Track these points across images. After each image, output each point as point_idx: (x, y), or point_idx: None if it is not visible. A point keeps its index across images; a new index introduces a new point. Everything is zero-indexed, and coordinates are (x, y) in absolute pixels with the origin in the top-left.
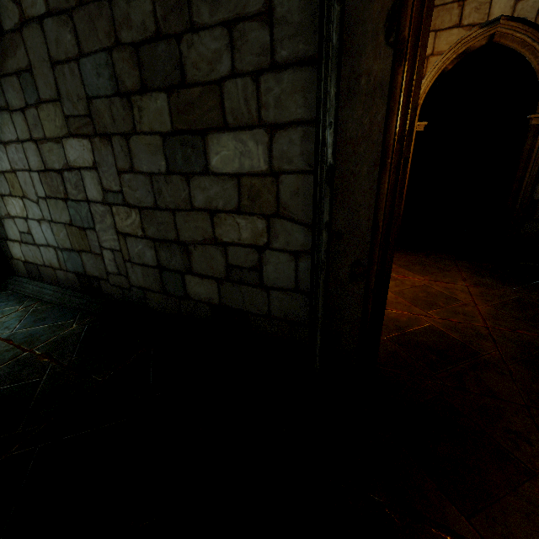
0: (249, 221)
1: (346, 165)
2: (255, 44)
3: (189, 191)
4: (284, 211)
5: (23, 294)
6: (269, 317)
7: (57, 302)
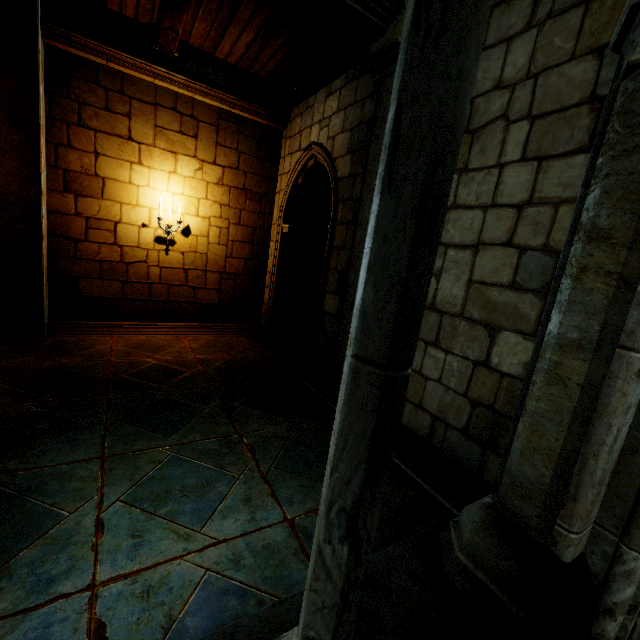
0: None
1: None
2: None
3: None
4: None
5: None
6: None
7: None
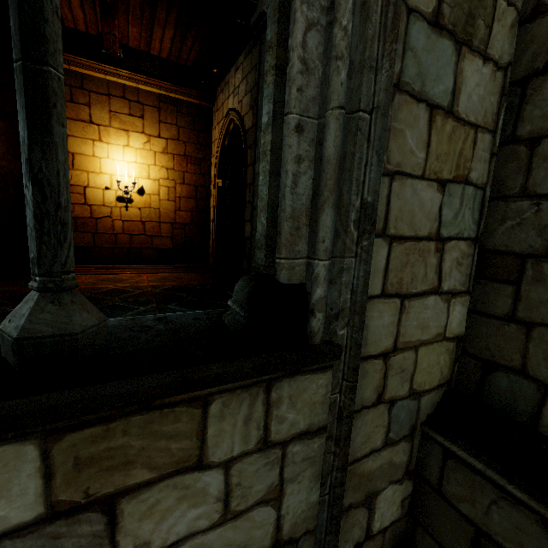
0: None
1: None
2: None
3: None
4: None
5: None
6: None
7: None
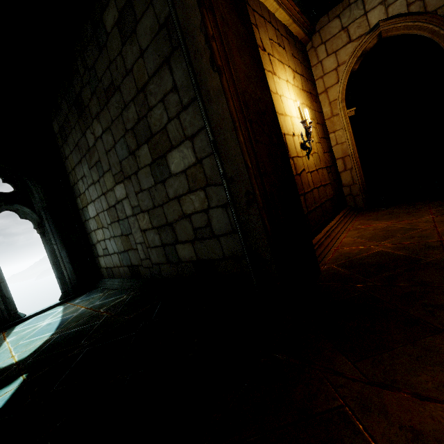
0: (196, 195)
1: (220, 137)
2: (174, 102)
3: (166, 190)
4: (210, 181)
5: (105, 288)
6: (224, 258)
7: (119, 288)
